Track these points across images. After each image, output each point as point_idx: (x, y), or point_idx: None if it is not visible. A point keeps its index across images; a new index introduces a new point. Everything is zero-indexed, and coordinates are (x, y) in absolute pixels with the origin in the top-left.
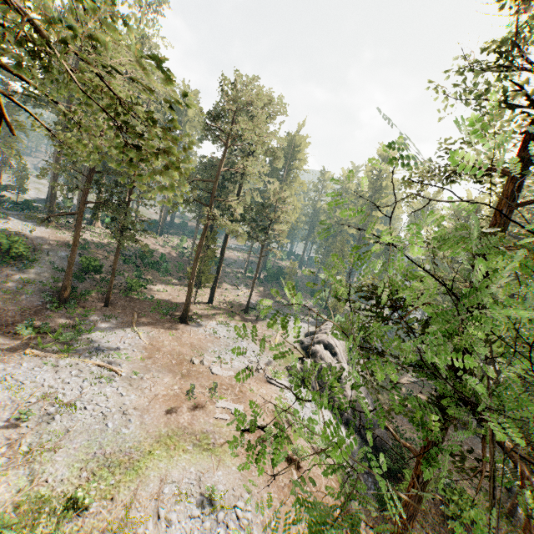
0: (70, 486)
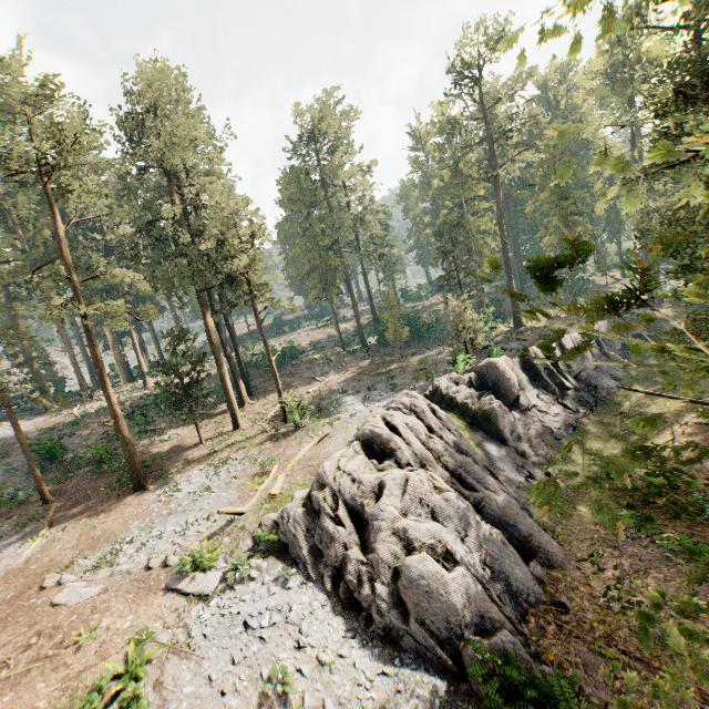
0: None
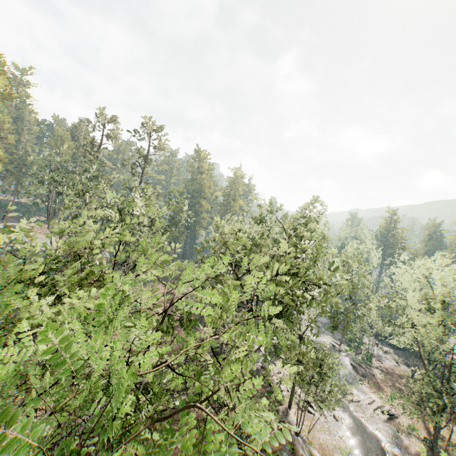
0: None
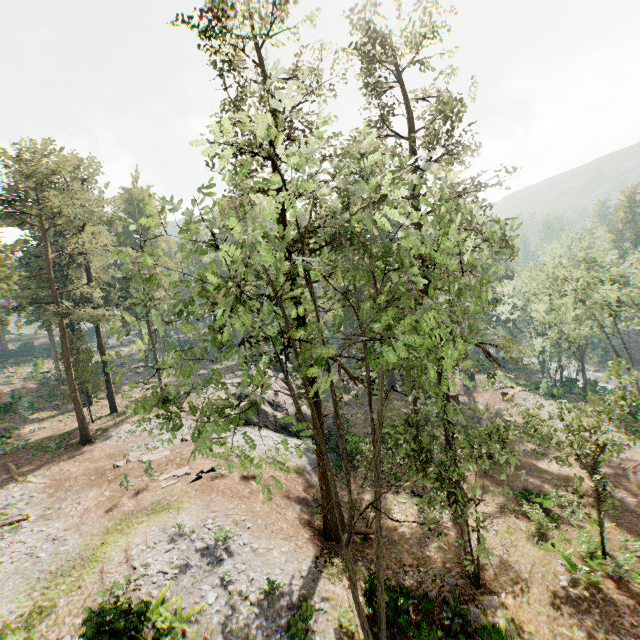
0: (25, 608)
